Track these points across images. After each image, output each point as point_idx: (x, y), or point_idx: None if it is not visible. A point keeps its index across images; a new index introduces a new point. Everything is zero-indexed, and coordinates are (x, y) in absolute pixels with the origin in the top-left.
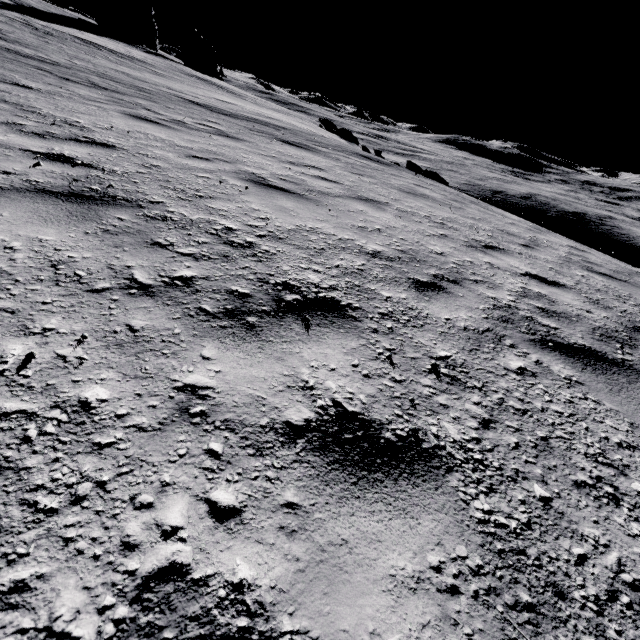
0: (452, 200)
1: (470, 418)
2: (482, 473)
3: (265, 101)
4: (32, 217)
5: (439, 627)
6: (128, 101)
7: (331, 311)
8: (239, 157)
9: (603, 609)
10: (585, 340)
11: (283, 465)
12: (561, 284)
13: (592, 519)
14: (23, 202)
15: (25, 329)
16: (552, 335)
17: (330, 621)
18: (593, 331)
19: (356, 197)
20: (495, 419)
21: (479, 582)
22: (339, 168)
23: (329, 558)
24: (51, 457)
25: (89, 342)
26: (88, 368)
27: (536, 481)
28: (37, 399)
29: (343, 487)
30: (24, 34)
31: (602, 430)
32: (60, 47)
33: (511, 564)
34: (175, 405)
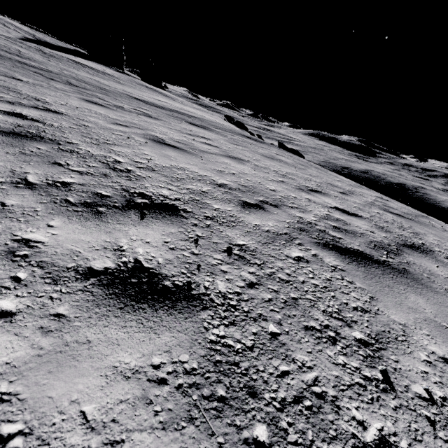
0: (299, 164)
1: (241, 280)
2: (231, 313)
3: (190, 103)
4: None
5: (134, 403)
6: (89, 93)
7: (167, 211)
8: (151, 127)
9: (285, 407)
10: (360, 247)
11: (69, 291)
12: (359, 215)
13: (307, 350)
14: None
15: None
16: (335, 241)
17: (42, 390)
18: (369, 243)
19: (227, 155)
20: (261, 283)
21: (187, 379)
22: (223, 140)
23: (68, 350)
24: None
25: None
26: None
27: (273, 322)
28: None
29: (110, 309)
30: (35, 55)
31: (345, 298)
32: (57, 63)
33: (222, 370)
34: (6, 249)
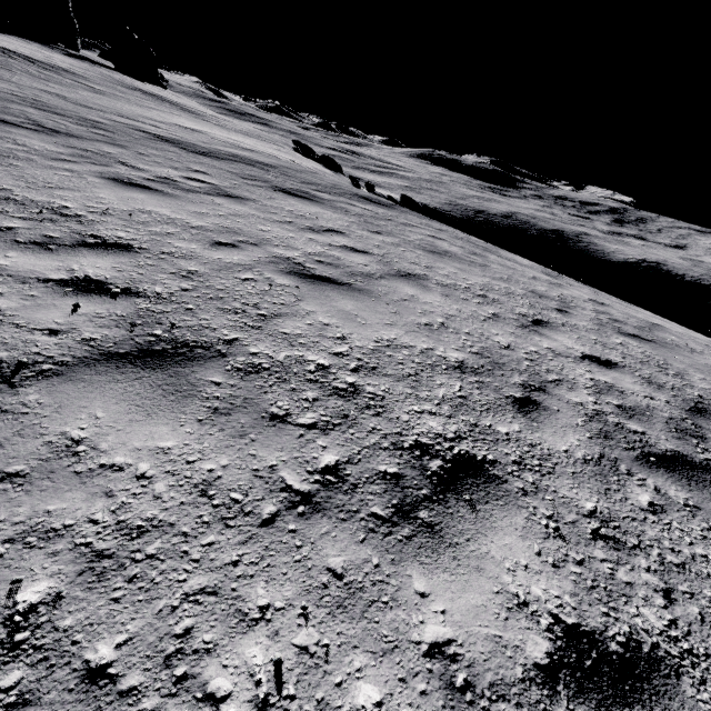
0: (472, 254)
1: (654, 593)
2: (700, 668)
3: (227, 119)
4: (130, 410)
5: None
6: (94, 151)
7: (477, 475)
8: (260, 232)
9: None
10: (670, 442)
11: None
12: (614, 363)
13: None
14: (104, 384)
15: (243, 617)
16: (646, 444)
17: None
18: (668, 426)
19: (396, 274)
20: (670, 586)
21: None
22: (356, 226)
23: None
24: None
25: (313, 613)
26: (337, 657)
27: None
28: None
29: None
30: None
31: None
32: None
33: None
34: (440, 682)
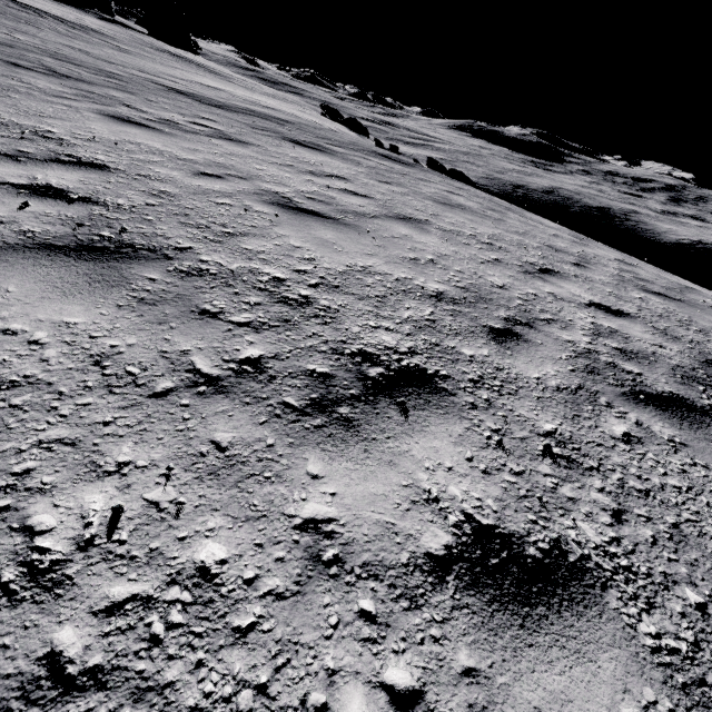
0: (490, 209)
1: (601, 511)
2: (635, 584)
3: (255, 83)
4: (46, 289)
5: None
6: (100, 94)
7: (421, 385)
8: (253, 170)
9: None
10: (670, 386)
11: (443, 616)
12: (626, 313)
13: None
14: (27, 267)
15: (96, 468)
16: (639, 384)
17: None
18: (673, 372)
19: (394, 216)
20: (624, 508)
21: None
22: (364, 176)
23: None
24: (192, 660)
25: (177, 475)
26: (189, 515)
27: (686, 584)
28: (146, 574)
29: (512, 634)
30: None
31: None
32: None
33: (698, 700)
34: (304, 552)
